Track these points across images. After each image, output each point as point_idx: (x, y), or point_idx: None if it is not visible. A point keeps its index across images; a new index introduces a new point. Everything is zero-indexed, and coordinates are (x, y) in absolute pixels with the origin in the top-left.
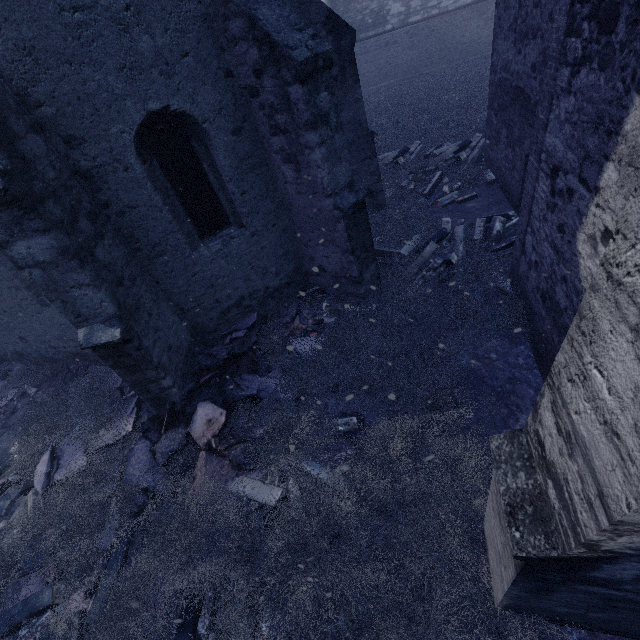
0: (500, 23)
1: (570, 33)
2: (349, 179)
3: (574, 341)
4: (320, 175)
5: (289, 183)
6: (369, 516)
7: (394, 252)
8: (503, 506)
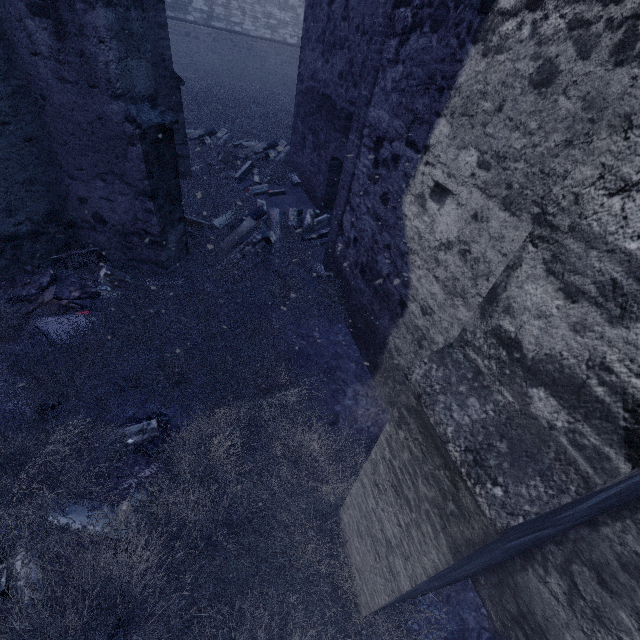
0: (308, 35)
1: (399, 4)
2: (151, 91)
3: (638, 115)
4: (104, 56)
5: (42, 56)
6: (182, 562)
7: (205, 223)
8: (459, 456)
